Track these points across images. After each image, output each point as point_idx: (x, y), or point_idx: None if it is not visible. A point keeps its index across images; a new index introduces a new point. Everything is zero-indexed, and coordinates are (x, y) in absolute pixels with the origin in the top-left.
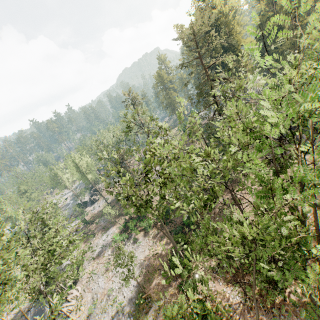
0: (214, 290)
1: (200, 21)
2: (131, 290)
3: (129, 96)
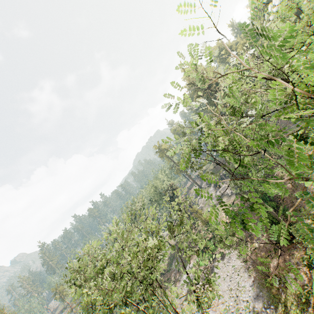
0: None
1: None
2: (250, 290)
3: (160, 147)
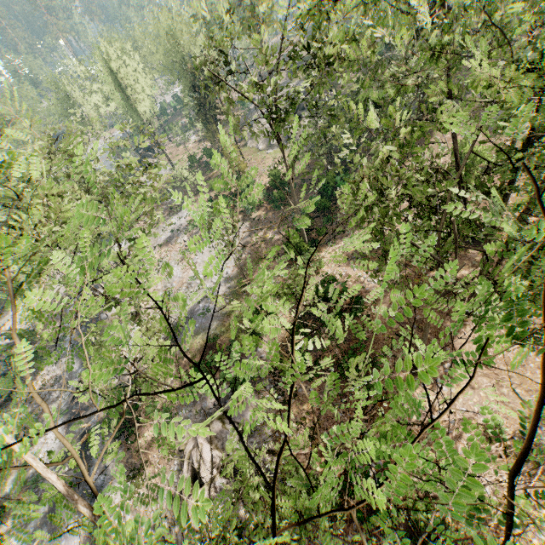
0: (345, 275)
1: None
2: (224, 277)
3: None
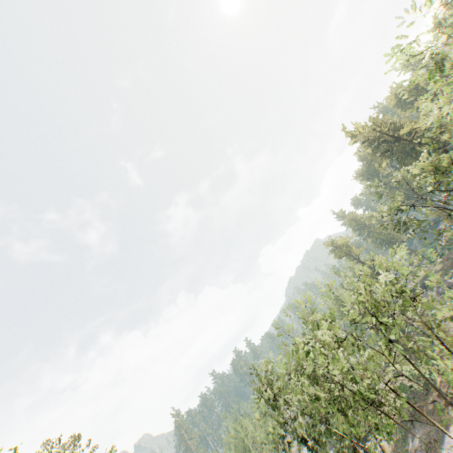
0: None
1: (376, 122)
2: None
3: (333, 243)
